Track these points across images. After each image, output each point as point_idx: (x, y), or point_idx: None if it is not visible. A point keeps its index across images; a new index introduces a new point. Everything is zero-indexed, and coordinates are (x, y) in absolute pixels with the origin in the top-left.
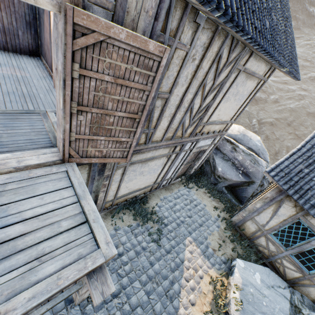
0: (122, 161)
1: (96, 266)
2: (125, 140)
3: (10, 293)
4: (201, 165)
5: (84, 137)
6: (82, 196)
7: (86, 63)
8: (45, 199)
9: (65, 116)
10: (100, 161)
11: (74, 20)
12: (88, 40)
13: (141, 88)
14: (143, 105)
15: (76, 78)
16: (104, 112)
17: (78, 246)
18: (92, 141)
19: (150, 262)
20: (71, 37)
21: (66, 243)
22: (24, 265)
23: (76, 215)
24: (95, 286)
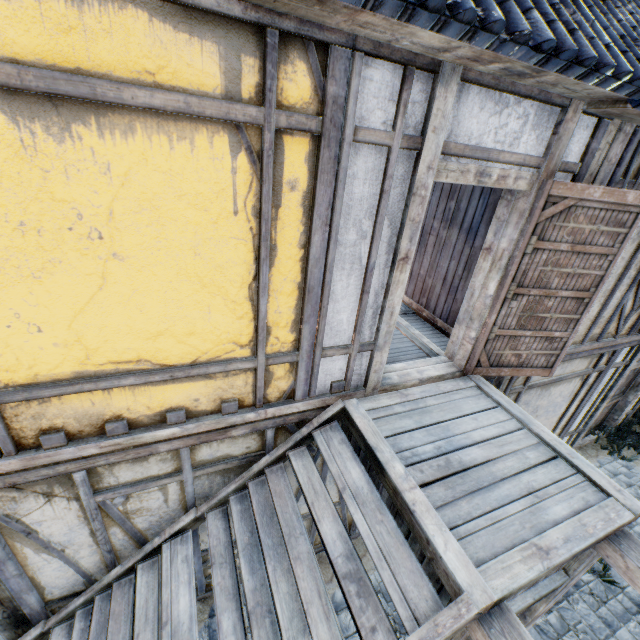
0: (543, 374)
1: (625, 520)
2: (558, 335)
3: (531, 527)
4: (638, 404)
5: (506, 332)
6: (525, 419)
7: (545, 234)
8: (478, 420)
9: (496, 303)
10: (511, 374)
11: (548, 193)
12: (556, 208)
13: (604, 252)
14: (600, 276)
15: (527, 254)
16: (544, 294)
17: (574, 489)
18: (513, 340)
19: (605, 620)
20: (540, 210)
21: (552, 481)
22: (521, 497)
23: (535, 446)
24: (636, 558)
